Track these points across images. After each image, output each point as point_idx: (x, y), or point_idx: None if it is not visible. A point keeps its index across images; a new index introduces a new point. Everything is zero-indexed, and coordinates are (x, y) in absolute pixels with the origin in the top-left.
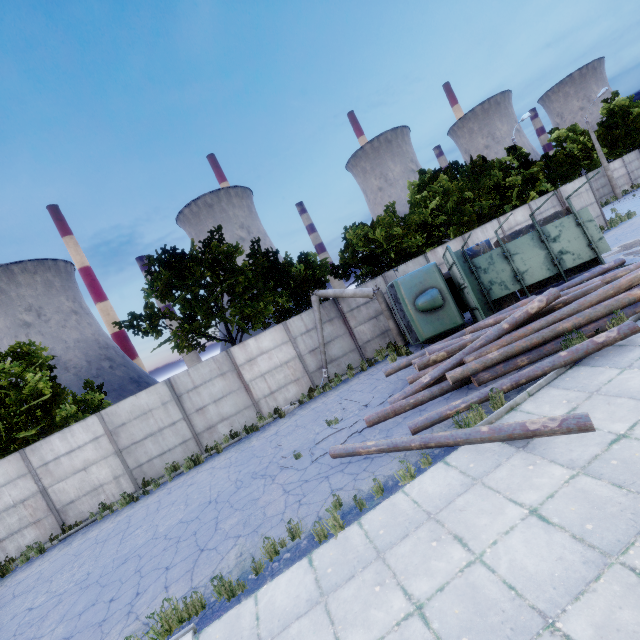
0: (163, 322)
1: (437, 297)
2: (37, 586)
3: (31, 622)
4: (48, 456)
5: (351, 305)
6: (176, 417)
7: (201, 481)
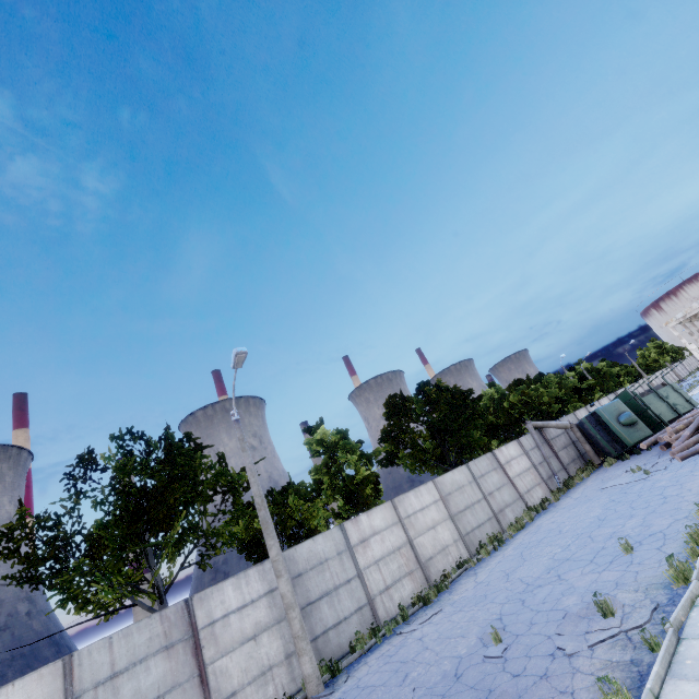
0: (404, 441)
1: (633, 416)
2: (522, 563)
3: (586, 542)
4: (409, 509)
5: (550, 435)
6: (479, 496)
7: (562, 517)
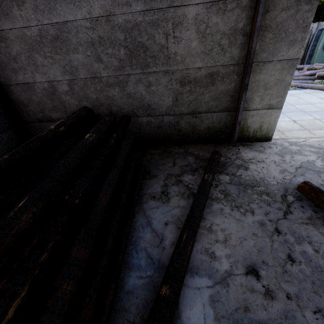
0: None
1: None
2: None
3: None
4: None
5: None
6: None
7: None
